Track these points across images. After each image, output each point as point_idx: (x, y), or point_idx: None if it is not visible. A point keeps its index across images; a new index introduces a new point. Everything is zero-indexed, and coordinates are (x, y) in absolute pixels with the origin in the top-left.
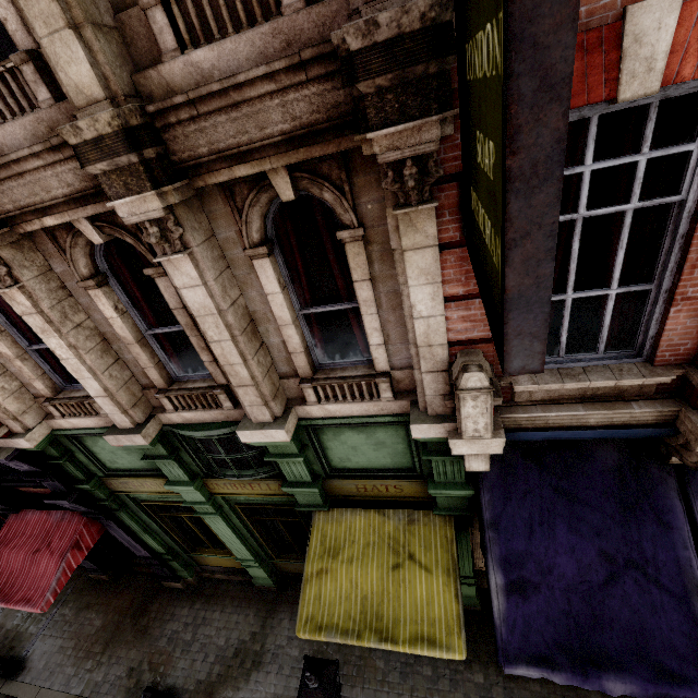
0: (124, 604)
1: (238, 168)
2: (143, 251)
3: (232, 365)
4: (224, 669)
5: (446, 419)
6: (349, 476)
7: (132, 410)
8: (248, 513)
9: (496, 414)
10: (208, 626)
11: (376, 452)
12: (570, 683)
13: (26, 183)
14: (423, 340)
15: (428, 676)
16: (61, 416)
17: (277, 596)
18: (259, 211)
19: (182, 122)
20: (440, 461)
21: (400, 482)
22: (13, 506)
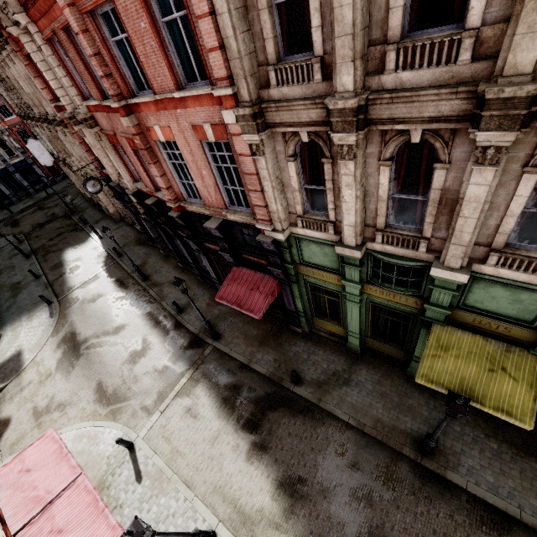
0: (268, 329)
1: None
2: (442, 152)
3: (462, 232)
4: (326, 378)
5: None
6: (473, 311)
7: (359, 237)
8: (372, 308)
9: None
10: (316, 356)
11: (509, 304)
12: None
13: (410, 107)
14: None
15: (457, 431)
16: (302, 227)
17: (358, 356)
18: None
19: None
20: None
21: (513, 327)
22: (237, 263)
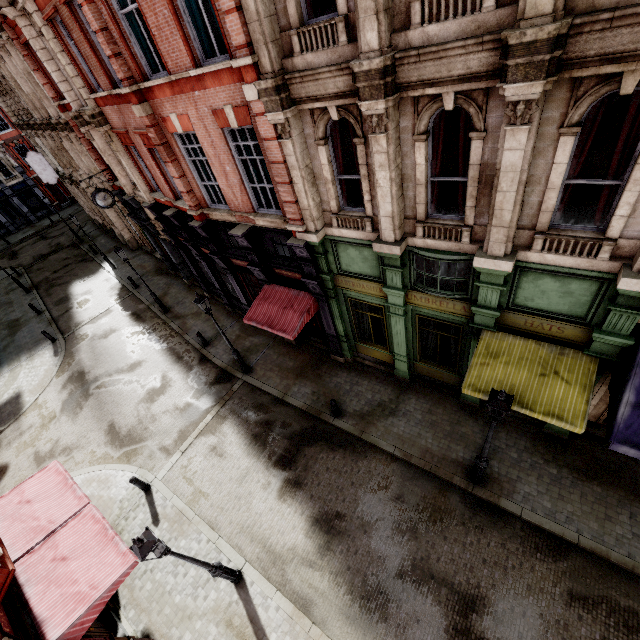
0: (306, 360)
1: (605, 67)
2: (477, 119)
3: (502, 211)
4: (371, 409)
5: None
6: (524, 312)
7: (398, 230)
8: (419, 323)
9: None
10: (360, 386)
11: (560, 299)
12: None
13: (439, 64)
14: None
15: (513, 458)
16: (337, 226)
17: (408, 385)
18: (592, 99)
19: (591, 32)
20: (617, 314)
21: (566, 325)
22: (269, 280)
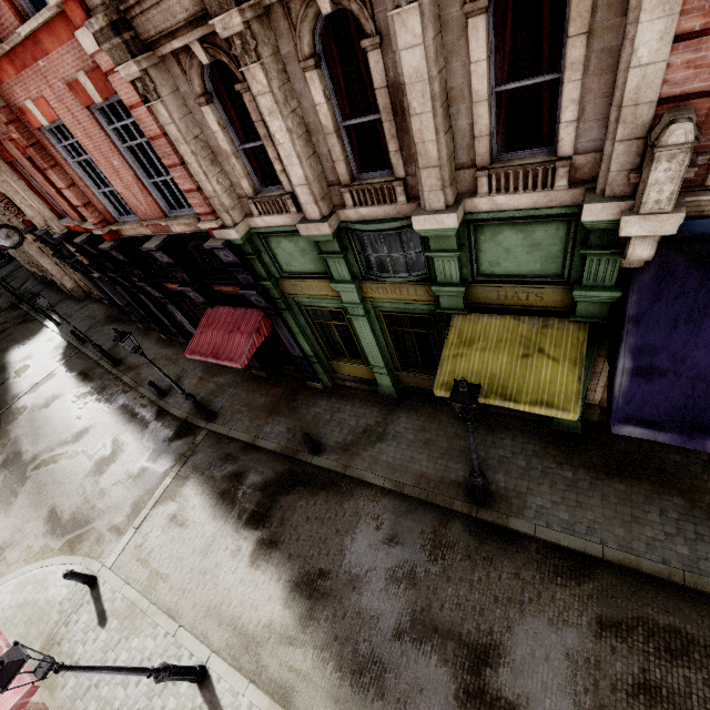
0: (279, 393)
1: None
2: (364, 19)
3: (425, 143)
4: (355, 438)
5: (624, 198)
6: (494, 282)
7: (321, 202)
8: (388, 323)
9: (679, 198)
10: (342, 413)
11: (528, 255)
12: (673, 443)
13: None
14: (631, 98)
15: (521, 466)
16: (258, 214)
17: (396, 402)
18: None
19: None
20: (595, 260)
21: (543, 289)
22: (210, 302)
